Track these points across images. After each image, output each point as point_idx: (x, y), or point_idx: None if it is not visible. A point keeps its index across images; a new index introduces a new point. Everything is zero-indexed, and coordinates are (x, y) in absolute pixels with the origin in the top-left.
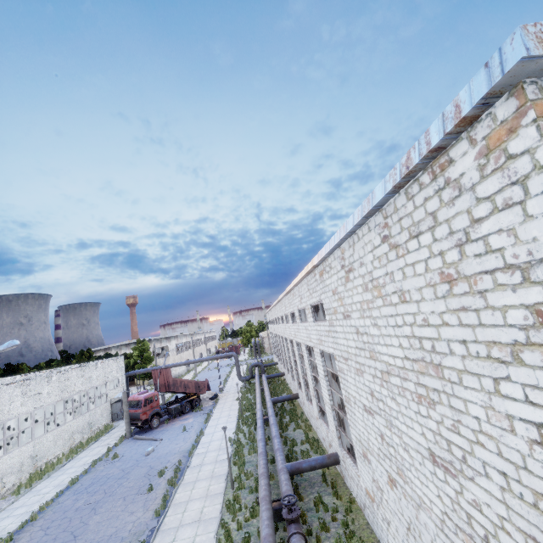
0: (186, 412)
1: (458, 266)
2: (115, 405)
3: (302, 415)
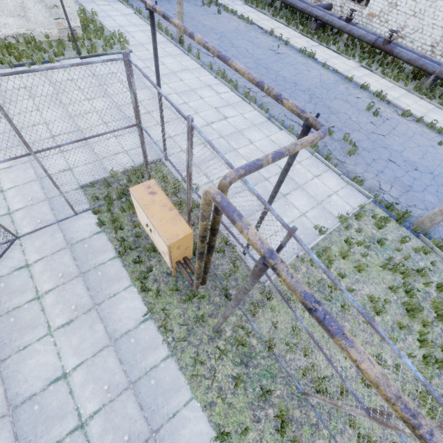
0: None
1: None
2: None
3: None
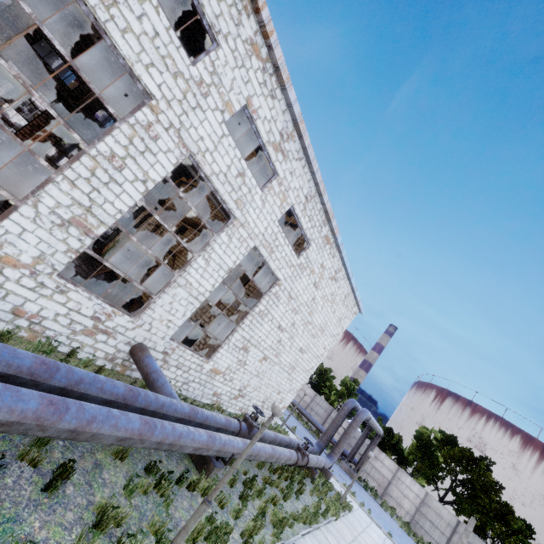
0: None
1: (342, 320)
2: None
3: None
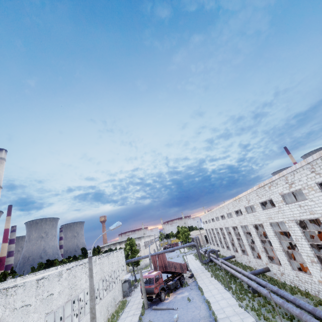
0: (178, 288)
1: None
2: (124, 284)
3: (285, 283)
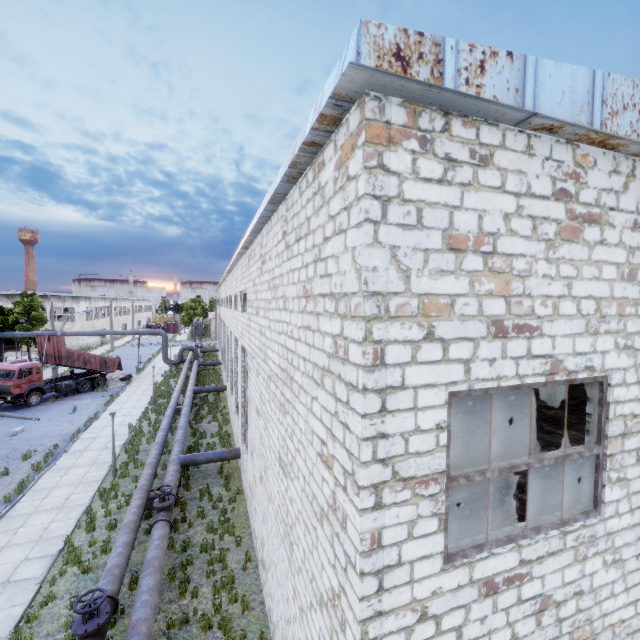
0: (83, 391)
1: (312, 283)
2: None
3: (224, 408)
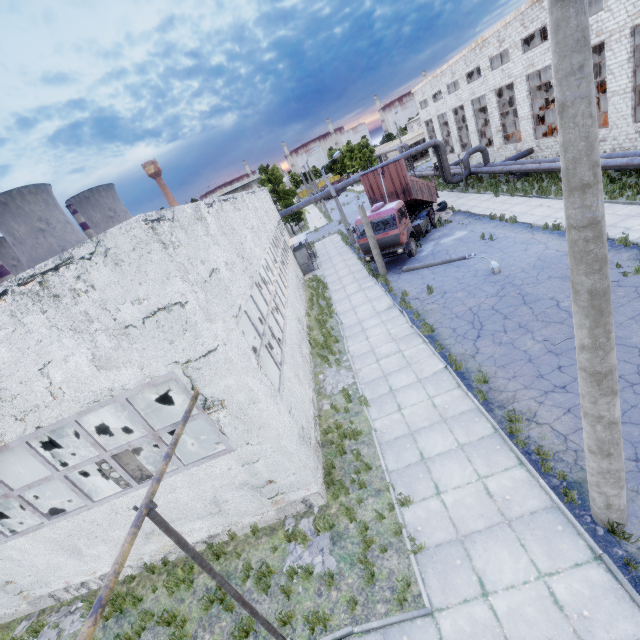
0: (428, 231)
1: None
2: (298, 253)
3: None
